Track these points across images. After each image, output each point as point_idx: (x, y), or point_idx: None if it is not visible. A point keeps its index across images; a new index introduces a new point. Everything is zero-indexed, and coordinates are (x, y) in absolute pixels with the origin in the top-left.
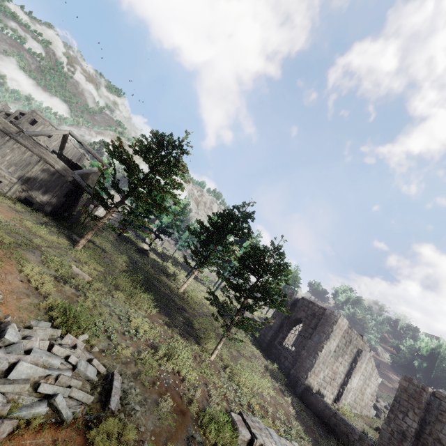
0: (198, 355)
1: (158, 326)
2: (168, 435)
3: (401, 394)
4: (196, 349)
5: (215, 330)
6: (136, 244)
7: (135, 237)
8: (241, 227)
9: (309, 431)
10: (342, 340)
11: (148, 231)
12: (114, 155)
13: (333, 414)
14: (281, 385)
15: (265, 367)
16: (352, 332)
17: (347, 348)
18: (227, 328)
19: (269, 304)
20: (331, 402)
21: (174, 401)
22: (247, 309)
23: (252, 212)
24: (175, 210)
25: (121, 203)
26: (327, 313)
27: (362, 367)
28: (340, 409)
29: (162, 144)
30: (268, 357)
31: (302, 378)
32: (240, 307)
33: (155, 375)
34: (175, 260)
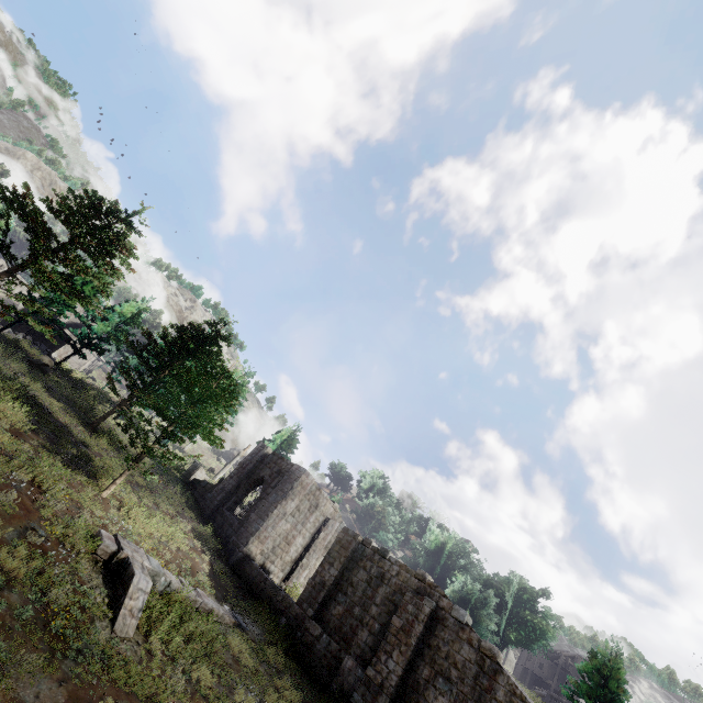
0: (84, 486)
1: (27, 444)
2: (1, 517)
3: (335, 546)
4: (83, 480)
5: (130, 478)
6: (28, 354)
7: (31, 346)
8: (206, 349)
9: (220, 589)
10: (306, 503)
11: (63, 342)
12: (10, 205)
13: (264, 579)
14: (206, 548)
15: (194, 530)
16: (322, 495)
17: (311, 514)
18: (136, 459)
19: (202, 436)
20: (279, 582)
21: (21, 501)
22: (167, 434)
23: (229, 334)
24: (121, 315)
25: (8, 274)
26: (293, 469)
27: (326, 540)
28: (287, 588)
29: (97, 210)
30: (208, 524)
31: (241, 545)
32: (160, 435)
33: (2, 477)
34: (103, 394)
